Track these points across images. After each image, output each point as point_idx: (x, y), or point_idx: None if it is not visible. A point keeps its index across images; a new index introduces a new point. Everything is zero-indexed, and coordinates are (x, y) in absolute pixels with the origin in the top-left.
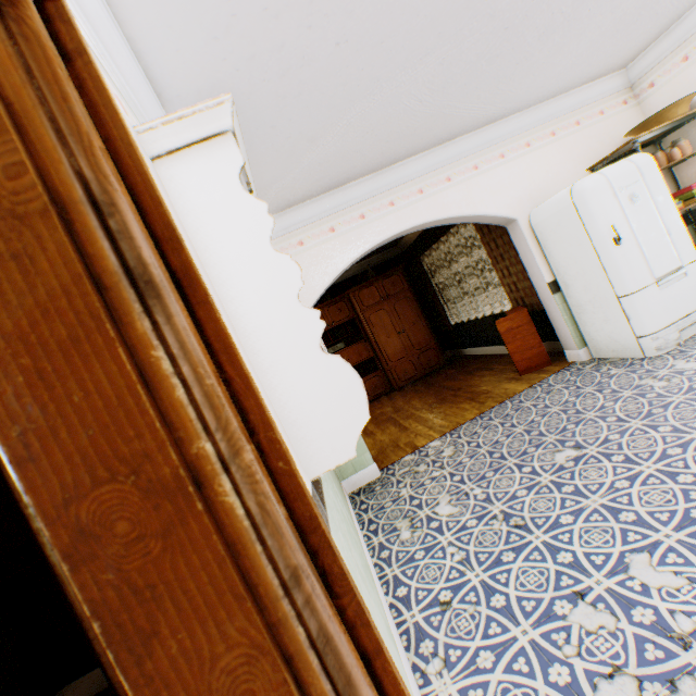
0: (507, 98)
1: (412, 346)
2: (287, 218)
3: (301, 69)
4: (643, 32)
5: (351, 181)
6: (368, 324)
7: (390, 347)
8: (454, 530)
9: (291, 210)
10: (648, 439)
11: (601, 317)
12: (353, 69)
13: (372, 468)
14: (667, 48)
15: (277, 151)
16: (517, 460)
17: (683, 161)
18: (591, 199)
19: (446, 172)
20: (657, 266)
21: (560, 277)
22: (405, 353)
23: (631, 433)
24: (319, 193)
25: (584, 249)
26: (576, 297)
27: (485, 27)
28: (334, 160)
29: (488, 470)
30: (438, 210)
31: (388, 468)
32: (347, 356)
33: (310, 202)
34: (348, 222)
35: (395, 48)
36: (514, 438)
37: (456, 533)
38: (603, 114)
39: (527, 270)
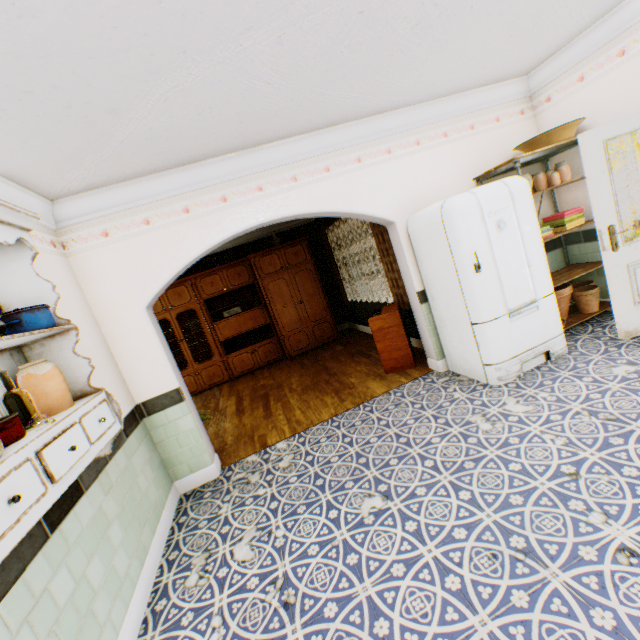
0: (391, 90)
1: (308, 318)
2: (129, 190)
3: (22, 19)
4: (542, 41)
5: (210, 157)
6: (266, 292)
7: (287, 317)
8: (233, 588)
9: (134, 182)
10: (446, 507)
11: (458, 336)
12: (129, 31)
13: (210, 469)
14: (567, 63)
15: (61, 121)
16: (331, 496)
17: (564, 185)
18: (458, 220)
19: (326, 161)
20: (512, 298)
21: (428, 289)
22: (300, 324)
23: (436, 491)
24: (168, 166)
25: (448, 269)
26: (440, 312)
27: (329, 6)
28: (169, 135)
29: (303, 502)
30: (312, 202)
31: (230, 467)
32: (243, 321)
33: (158, 176)
34: (207, 203)
35: (189, 12)
36: (344, 462)
37: (233, 595)
38: (498, 121)
39: (402, 274)
